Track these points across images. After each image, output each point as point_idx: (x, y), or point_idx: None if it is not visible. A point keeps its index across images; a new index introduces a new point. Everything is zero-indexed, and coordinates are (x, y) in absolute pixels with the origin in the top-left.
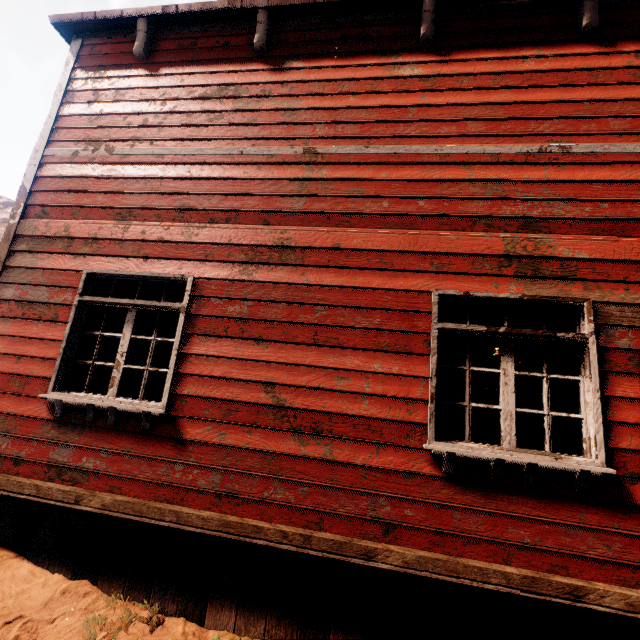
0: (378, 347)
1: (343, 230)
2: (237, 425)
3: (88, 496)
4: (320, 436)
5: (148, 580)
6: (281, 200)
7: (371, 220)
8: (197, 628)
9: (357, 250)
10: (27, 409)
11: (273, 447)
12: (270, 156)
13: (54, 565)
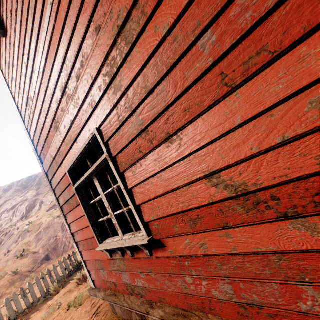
0: None
1: None
2: (209, 232)
3: (150, 309)
4: None
5: None
6: None
7: None
8: None
9: None
10: (100, 256)
11: (270, 246)
12: None
13: None
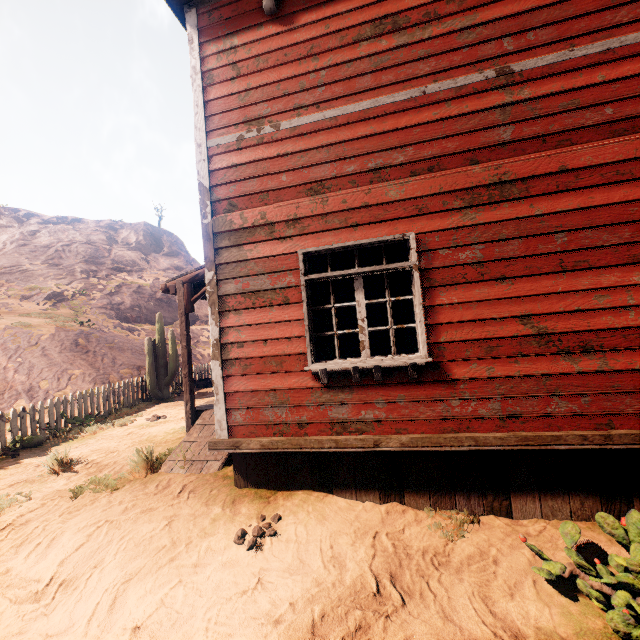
0: (634, 260)
1: (565, 150)
2: (501, 358)
3: (384, 439)
4: (590, 352)
5: (450, 493)
6: (484, 134)
7: (595, 132)
8: (509, 520)
9: (586, 168)
10: (292, 383)
11: (545, 370)
12: (457, 89)
13: (361, 496)
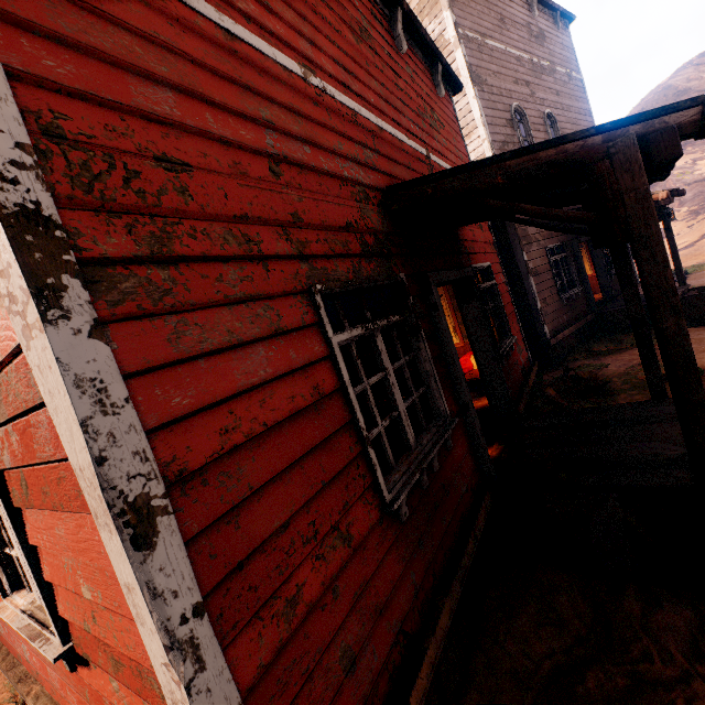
0: None
1: None
2: None
3: None
4: None
5: None
6: None
7: None
8: None
9: None
10: None
11: None
12: None
13: None
